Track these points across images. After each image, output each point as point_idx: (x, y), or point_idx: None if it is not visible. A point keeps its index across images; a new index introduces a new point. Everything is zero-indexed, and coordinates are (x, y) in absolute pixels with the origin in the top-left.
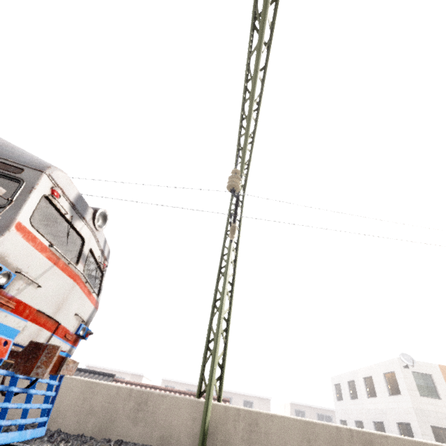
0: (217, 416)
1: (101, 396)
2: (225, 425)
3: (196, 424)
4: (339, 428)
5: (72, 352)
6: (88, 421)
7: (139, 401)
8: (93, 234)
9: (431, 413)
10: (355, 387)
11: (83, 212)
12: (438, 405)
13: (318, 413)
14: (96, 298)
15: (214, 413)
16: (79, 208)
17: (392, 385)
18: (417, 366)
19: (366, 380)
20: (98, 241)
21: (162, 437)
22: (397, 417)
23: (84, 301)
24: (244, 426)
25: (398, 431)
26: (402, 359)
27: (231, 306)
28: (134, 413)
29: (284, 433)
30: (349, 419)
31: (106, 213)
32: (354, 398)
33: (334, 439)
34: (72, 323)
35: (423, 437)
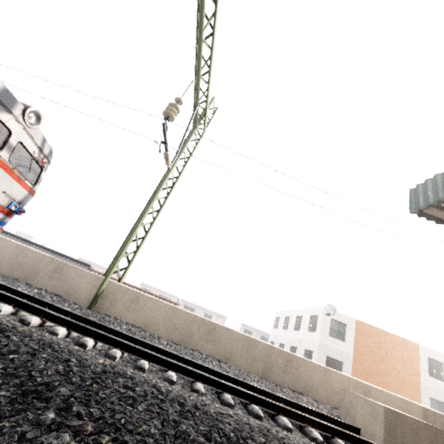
0: (111, 289)
1: (30, 257)
2: (115, 295)
3: (94, 290)
4: (196, 317)
5: (7, 221)
6: (17, 270)
7: (57, 267)
8: (24, 129)
9: (332, 349)
10: (288, 322)
11: (11, 106)
12: (340, 345)
13: (262, 336)
14: (31, 186)
15: (109, 287)
16: (5, 101)
17: (313, 325)
18: (337, 316)
19: (298, 318)
20: (33, 138)
21: (67, 291)
22: (306, 346)
23: (13, 184)
24: (128, 299)
25: (304, 355)
26: (327, 308)
27: (154, 222)
28: (51, 273)
29: (155, 310)
30: (276, 342)
31: (39, 113)
32: (285, 329)
33: (190, 321)
34: (1, 197)
35: (317, 361)
